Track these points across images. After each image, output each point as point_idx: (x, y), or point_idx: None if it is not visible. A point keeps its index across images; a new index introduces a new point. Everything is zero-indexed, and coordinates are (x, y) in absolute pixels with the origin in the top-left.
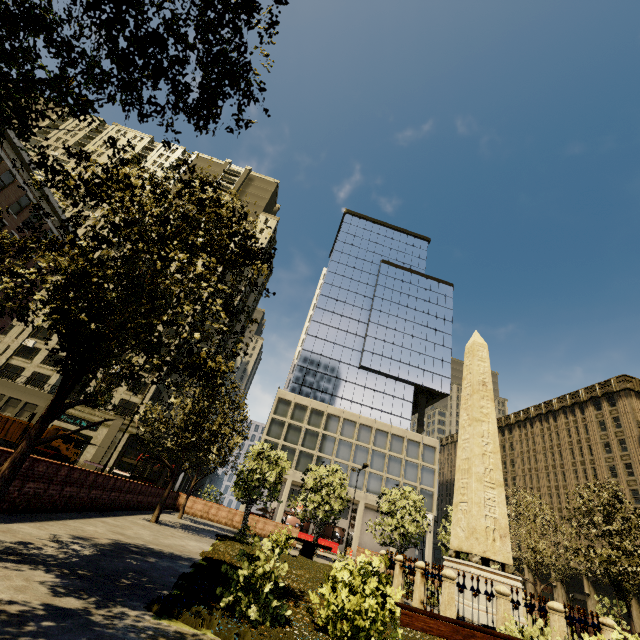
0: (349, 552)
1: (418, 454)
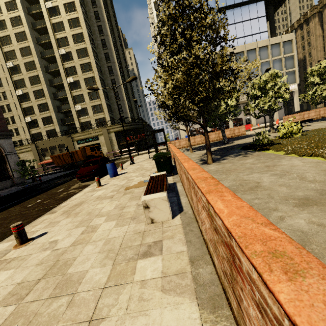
0: (252, 126)
1: (280, 52)
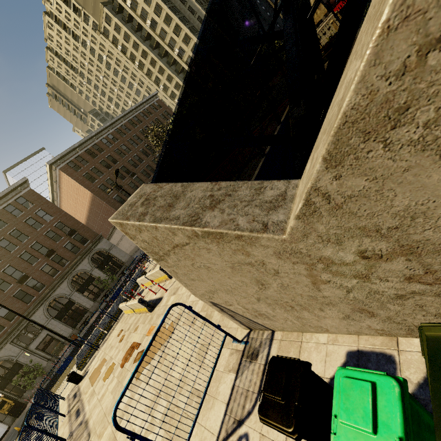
0: None
1: None
